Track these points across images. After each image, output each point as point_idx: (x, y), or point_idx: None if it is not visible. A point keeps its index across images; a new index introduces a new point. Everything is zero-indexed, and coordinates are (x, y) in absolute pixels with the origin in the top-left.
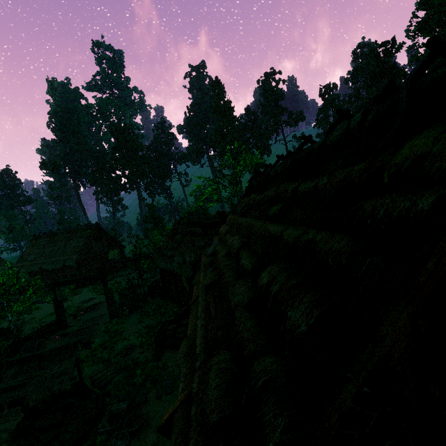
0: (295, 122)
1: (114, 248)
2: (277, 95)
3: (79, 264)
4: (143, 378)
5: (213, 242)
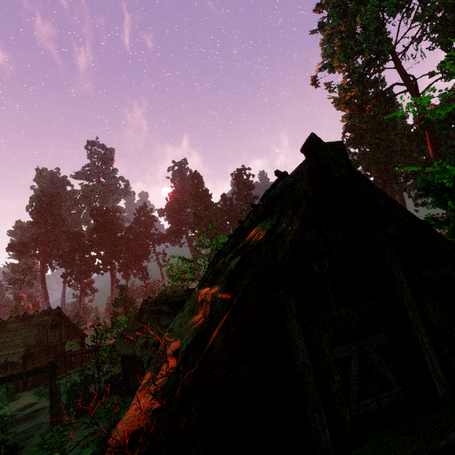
0: None
1: (73, 337)
2: (248, 186)
3: (26, 359)
4: None
5: None
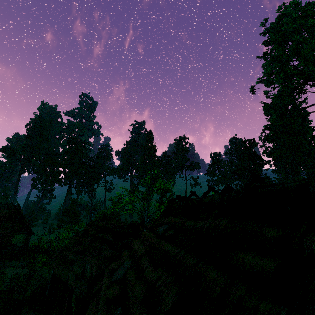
0: (193, 168)
1: (22, 232)
2: (184, 150)
3: None
4: None
5: (123, 259)
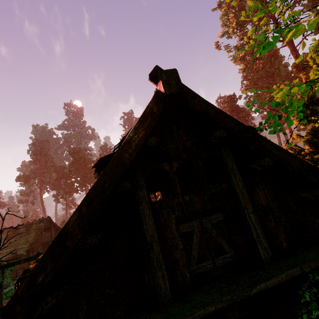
0: None
1: None
2: None
3: (29, 252)
4: None
5: None
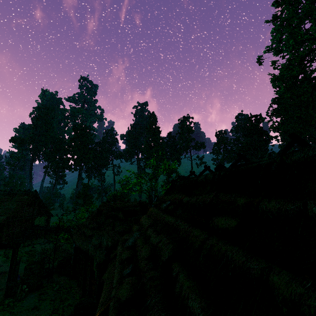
0: (199, 148)
1: (43, 215)
2: (189, 130)
3: (3, 226)
4: None
5: (133, 231)
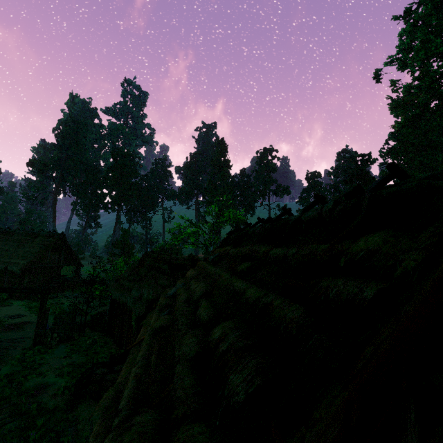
0: (281, 194)
1: (71, 264)
2: (270, 167)
3: (24, 272)
4: (42, 432)
5: (177, 284)
